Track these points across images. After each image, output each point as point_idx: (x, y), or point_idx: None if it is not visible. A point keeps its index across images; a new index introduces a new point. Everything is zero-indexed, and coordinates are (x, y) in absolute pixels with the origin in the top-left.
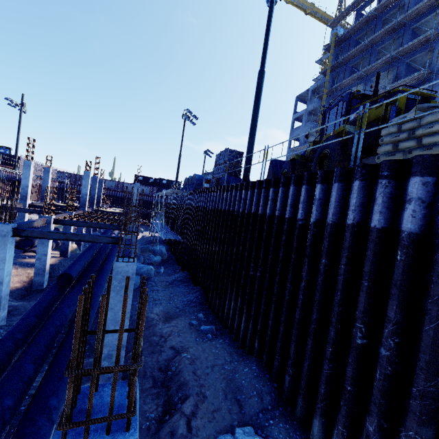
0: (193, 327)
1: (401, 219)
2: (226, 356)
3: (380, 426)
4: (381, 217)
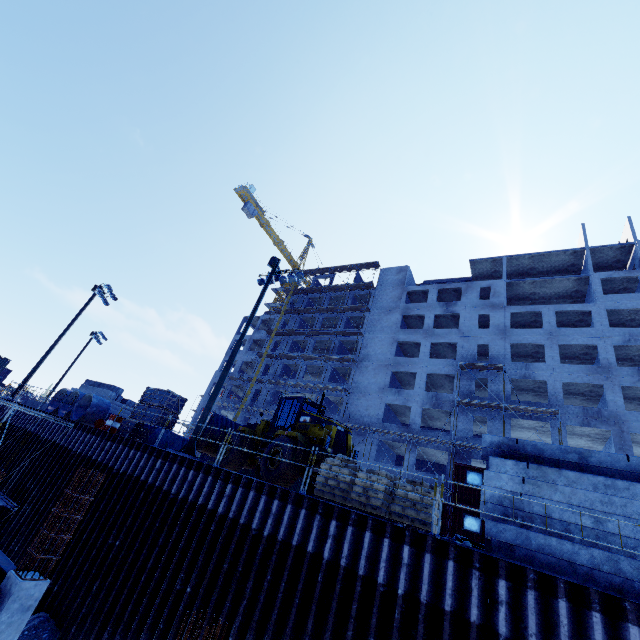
0: None
1: (324, 548)
2: None
3: None
4: (314, 544)
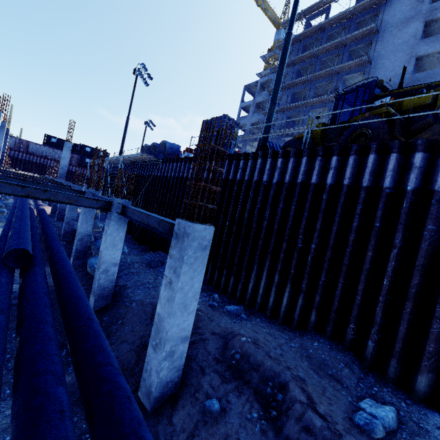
0: (216, 309)
1: None
2: (280, 334)
3: None
4: None
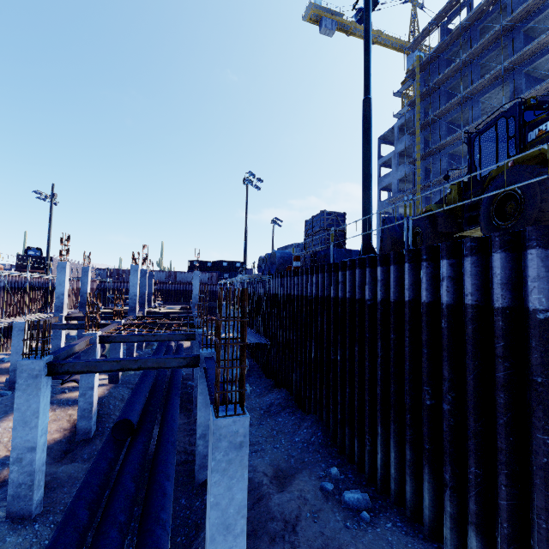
0: (330, 496)
1: None
2: None
3: None
4: None
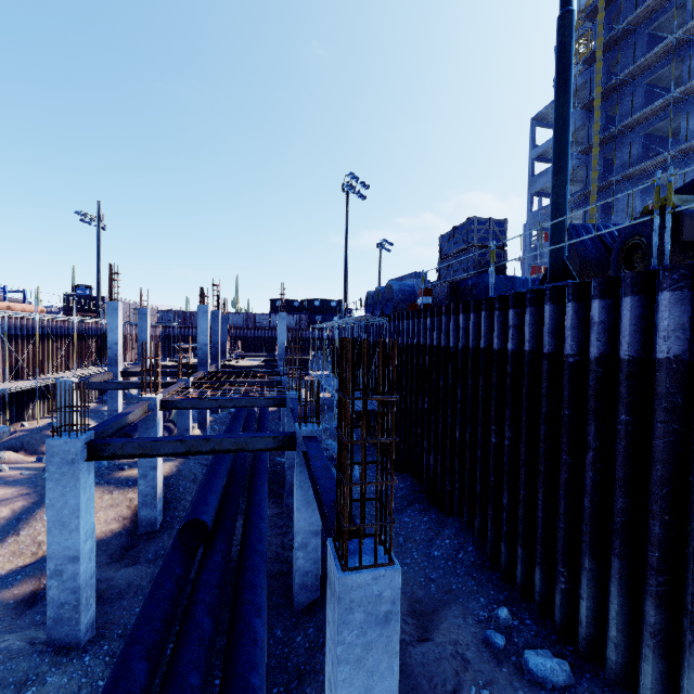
0: (502, 656)
1: None
2: None
3: None
4: None
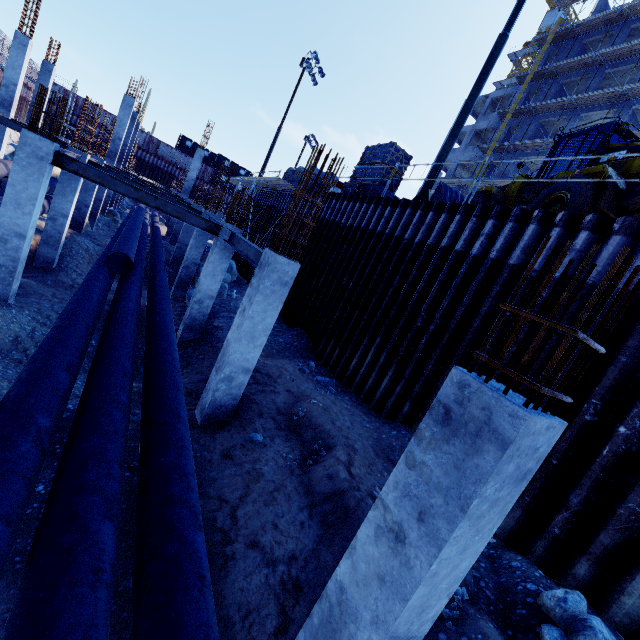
0: (305, 375)
1: None
2: (361, 414)
3: (587, 498)
4: None
